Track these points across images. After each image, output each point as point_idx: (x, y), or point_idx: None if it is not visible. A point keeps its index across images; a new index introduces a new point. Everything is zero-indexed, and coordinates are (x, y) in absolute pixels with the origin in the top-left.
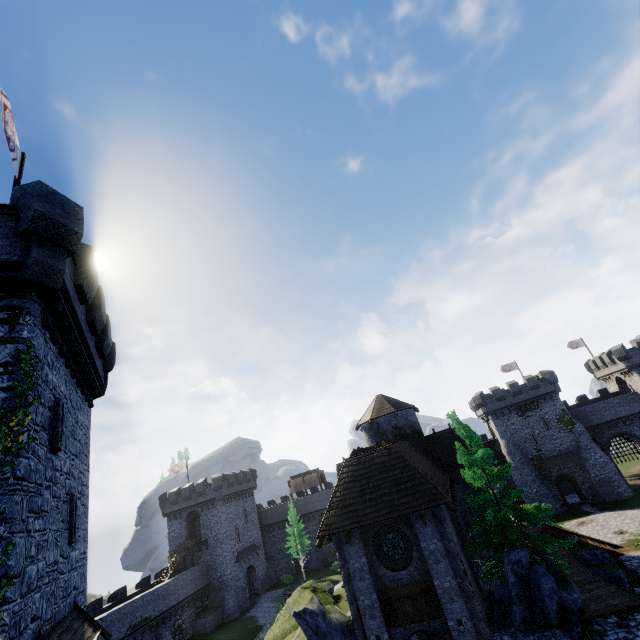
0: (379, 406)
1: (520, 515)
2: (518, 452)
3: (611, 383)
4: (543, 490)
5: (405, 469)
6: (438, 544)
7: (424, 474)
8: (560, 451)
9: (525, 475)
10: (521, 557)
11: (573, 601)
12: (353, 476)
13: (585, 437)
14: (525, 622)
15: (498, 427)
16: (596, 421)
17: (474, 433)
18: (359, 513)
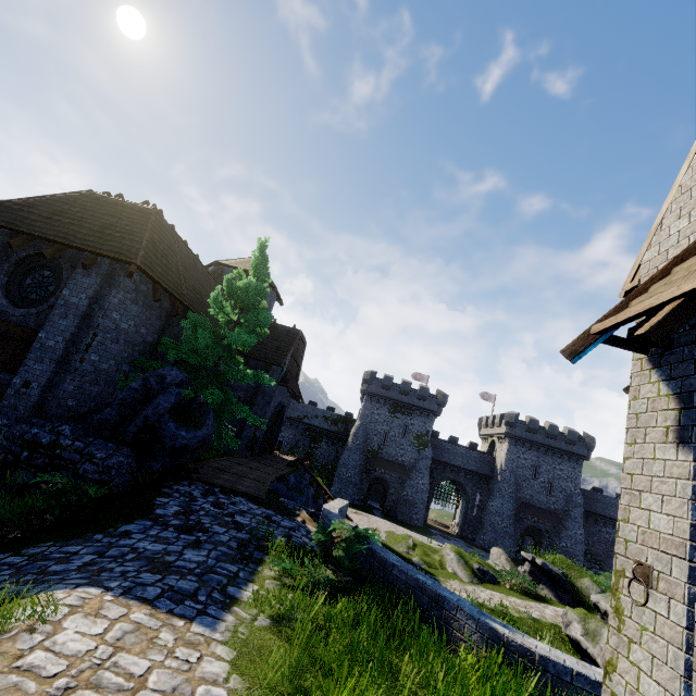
0: (241, 261)
1: (232, 367)
2: (363, 438)
3: (486, 444)
4: (356, 479)
5: (135, 226)
6: (83, 301)
7: (147, 238)
8: (397, 460)
9: (352, 459)
10: (170, 375)
11: (173, 435)
12: (74, 202)
13: (426, 462)
14: (102, 425)
15: (365, 409)
16: (446, 459)
17: (263, 268)
18: (25, 220)
